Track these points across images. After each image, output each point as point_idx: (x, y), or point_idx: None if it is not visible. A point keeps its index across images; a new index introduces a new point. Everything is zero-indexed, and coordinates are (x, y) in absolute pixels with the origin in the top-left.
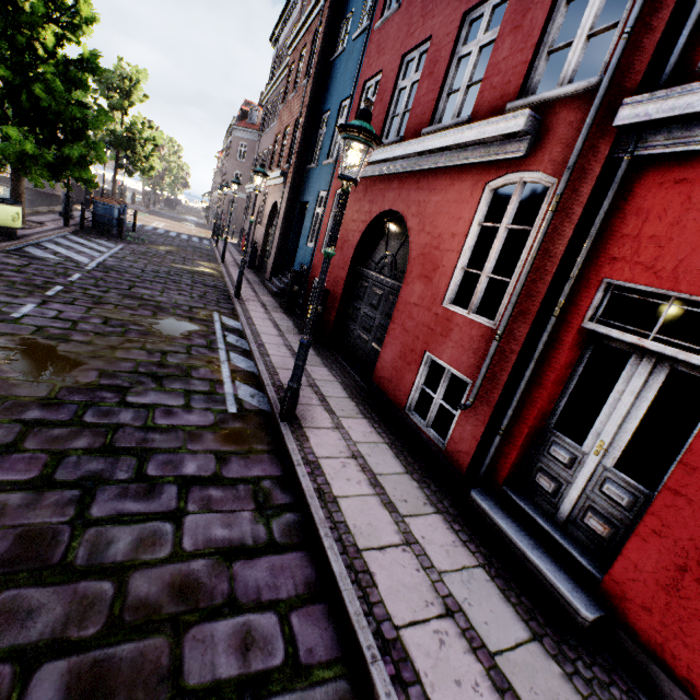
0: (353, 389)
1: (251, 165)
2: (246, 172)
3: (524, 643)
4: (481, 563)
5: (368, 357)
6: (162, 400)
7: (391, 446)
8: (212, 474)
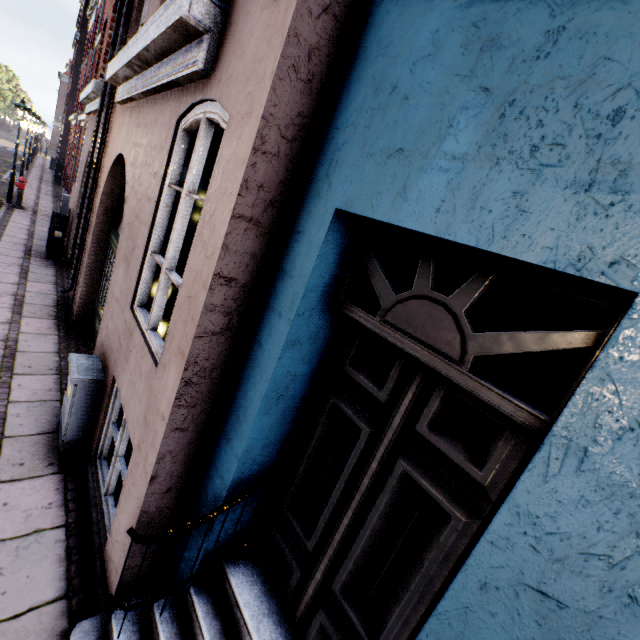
0: (58, 191)
1: None
2: None
3: (50, 200)
4: (54, 199)
5: None
6: None
7: (54, 194)
8: None
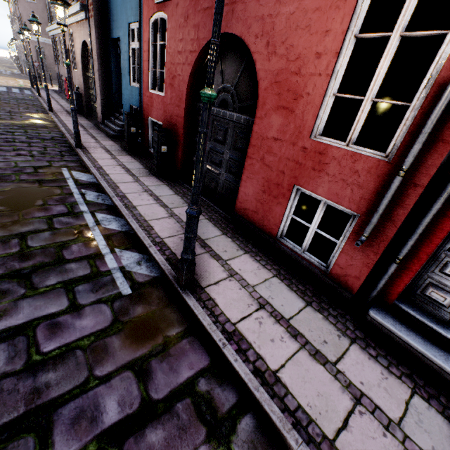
0: (222, 223)
1: (43, 6)
2: (41, 14)
3: None
4: (412, 388)
5: (222, 188)
6: (40, 311)
7: (280, 278)
8: (140, 404)
